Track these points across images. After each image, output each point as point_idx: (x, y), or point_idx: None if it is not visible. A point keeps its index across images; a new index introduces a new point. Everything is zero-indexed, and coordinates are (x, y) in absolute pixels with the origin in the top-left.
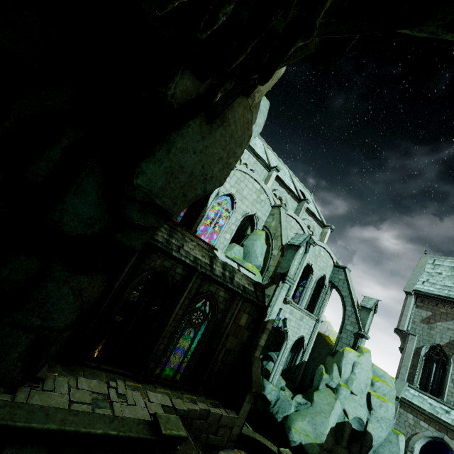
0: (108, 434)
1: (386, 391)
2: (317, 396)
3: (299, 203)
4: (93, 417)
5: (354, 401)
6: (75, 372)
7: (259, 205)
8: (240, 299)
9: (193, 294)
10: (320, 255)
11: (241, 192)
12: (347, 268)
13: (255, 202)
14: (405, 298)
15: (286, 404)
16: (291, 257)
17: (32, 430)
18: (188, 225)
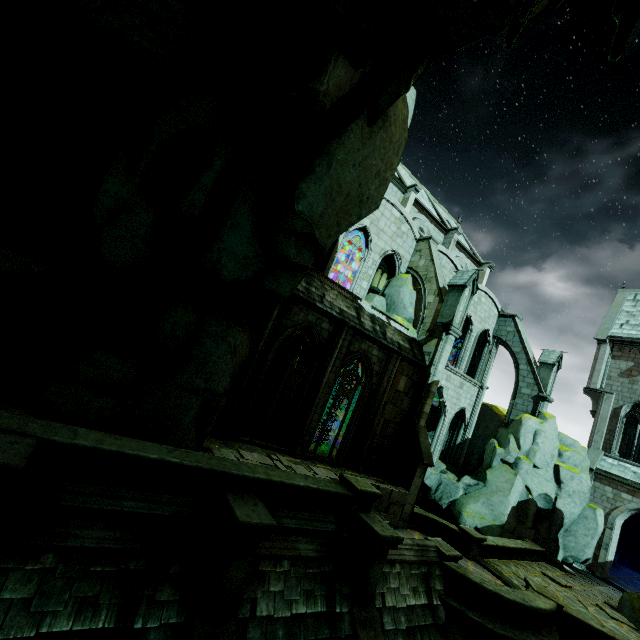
0: (309, 487)
1: (578, 461)
2: (491, 474)
3: (446, 235)
4: (288, 473)
5: (538, 476)
6: (232, 446)
7: (401, 239)
8: (398, 358)
9: (344, 354)
10: (481, 302)
11: (377, 224)
12: (518, 316)
13: (395, 236)
14: (597, 348)
15: (451, 488)
16: (454, 301)
17: (245, 479)
18: None
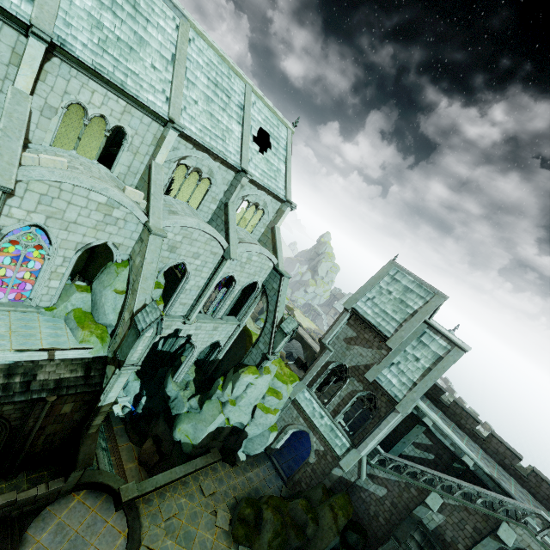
0: None
1: (274, 403)
2: (207, 406)
3: (237, 175)
4: None
5: (240, 411)
6: None
7: (114, 227)
8: (46, 403)
9: None
10: (251, 261)
11: (61, 216)
12: (286, 276)
13: (103, 225)
14: (343, 311)
15: (181, 405)
16: (131, 343)
17: None
18: None
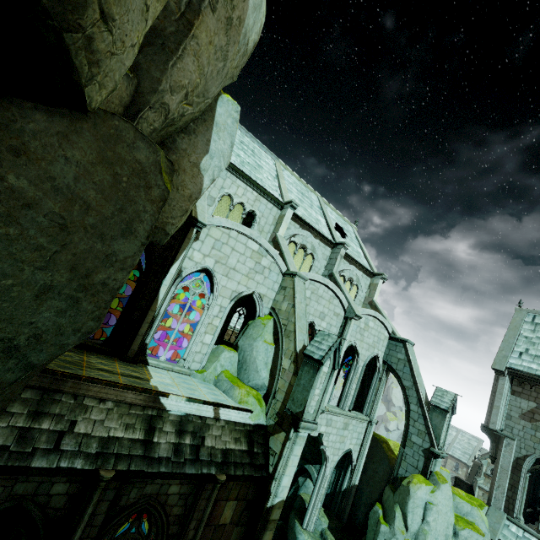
0: None
1: None
2: None
3: (334, 249)
4: None
5: None
6: None
7: (261, 275)
8: (214, 487)
9: (100, 524)
10: (369, 327)
11: (225, 262)
12: (409, 342)
13: (253, 272)
14: (495, 378)
15: None
16: (308, 382)
17: None
18: (126, 340)
